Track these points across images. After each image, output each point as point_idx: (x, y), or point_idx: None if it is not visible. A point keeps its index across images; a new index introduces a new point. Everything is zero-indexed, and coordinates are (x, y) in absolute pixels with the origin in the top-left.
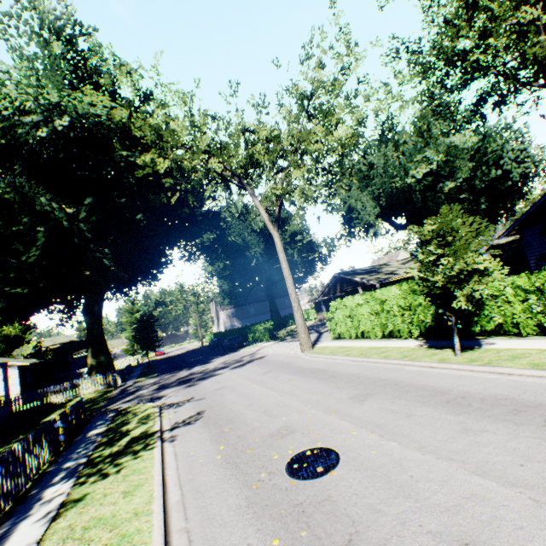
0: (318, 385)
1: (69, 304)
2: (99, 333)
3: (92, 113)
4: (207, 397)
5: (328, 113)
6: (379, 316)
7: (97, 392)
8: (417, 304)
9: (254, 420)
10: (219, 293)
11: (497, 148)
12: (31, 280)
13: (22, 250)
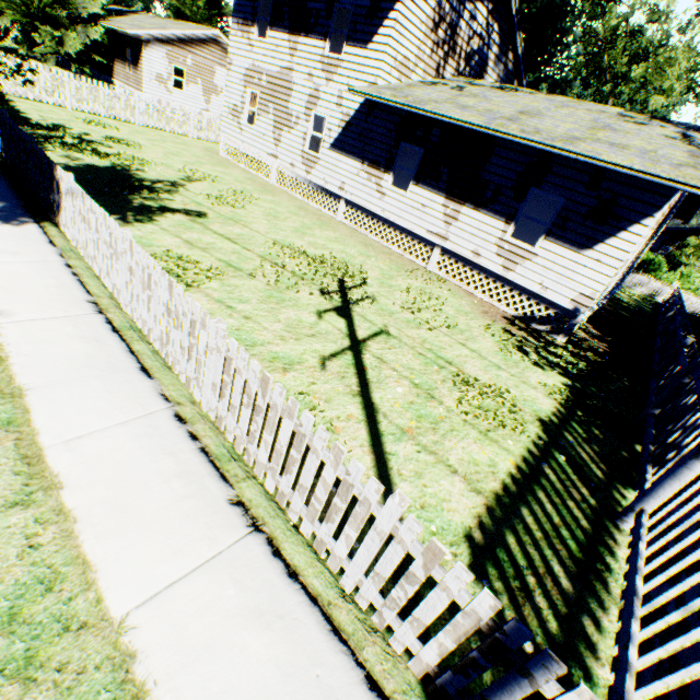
0: None
1: None
2: None
3: None
4: None
5: None
6: None
7: None
8: None
9: None
10: None
11: None
12: None
13: None
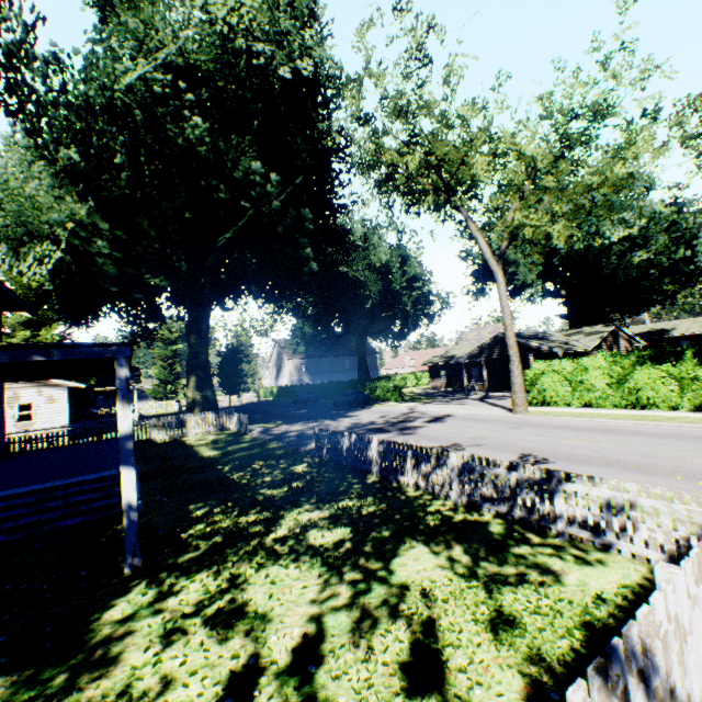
0: (653, 439)
1: (149, 315)
2: (206, 360)
3: (273, 59)
4: (488, 444)
5: (630, 144)
6: (623, 384)
7: (208, 433)
8: (694, 375)
9: (651, 461)
10: (297, 337)
11: (694, 225)
12: (184, 270)
13: (145, 226)
